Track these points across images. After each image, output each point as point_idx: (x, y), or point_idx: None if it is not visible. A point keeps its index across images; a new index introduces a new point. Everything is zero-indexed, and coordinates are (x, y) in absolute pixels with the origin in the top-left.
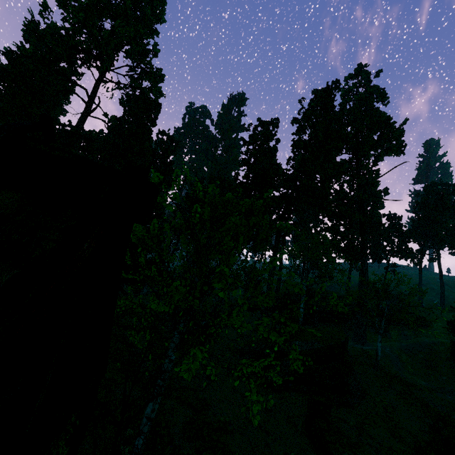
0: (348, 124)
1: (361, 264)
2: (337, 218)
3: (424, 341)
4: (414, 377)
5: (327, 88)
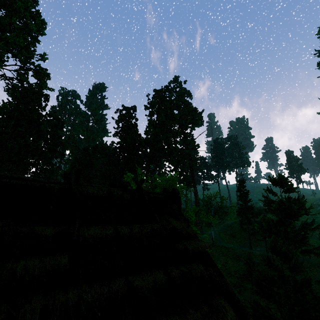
0: (174, 109)
1: (194, 188)
2: (176, 163)
3: (228, 223)
4: (228, 244)
5: (162, 90)
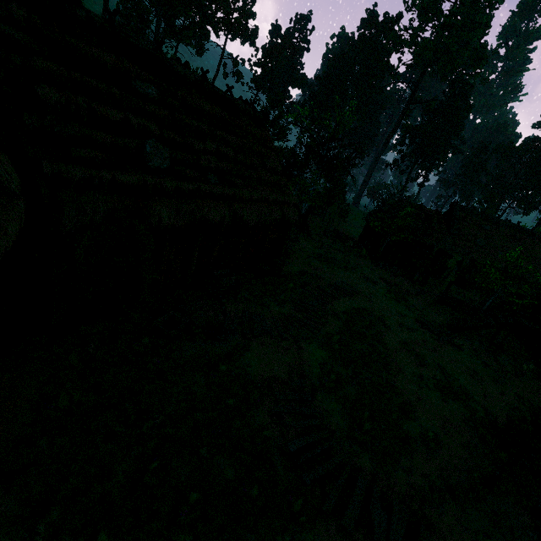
0: None
1: None
2: None
3: None
4: None
5: None
